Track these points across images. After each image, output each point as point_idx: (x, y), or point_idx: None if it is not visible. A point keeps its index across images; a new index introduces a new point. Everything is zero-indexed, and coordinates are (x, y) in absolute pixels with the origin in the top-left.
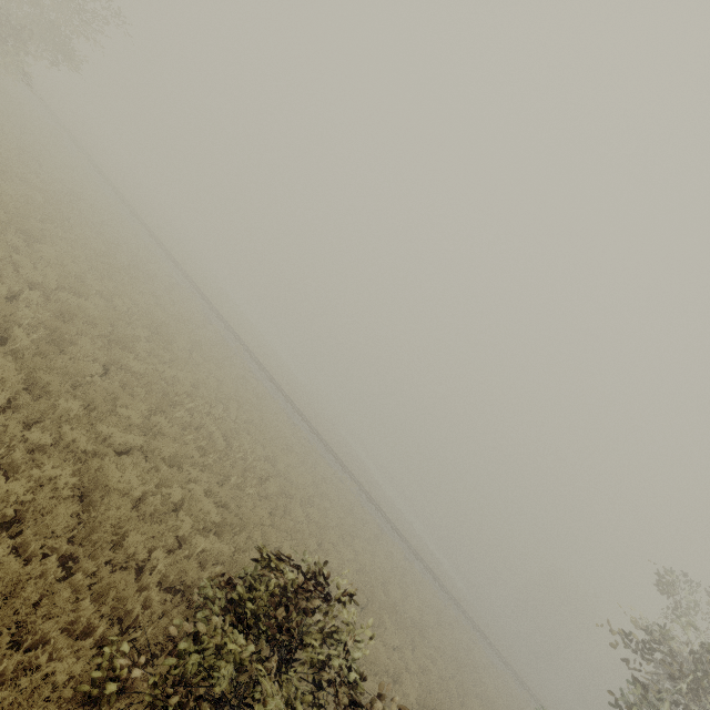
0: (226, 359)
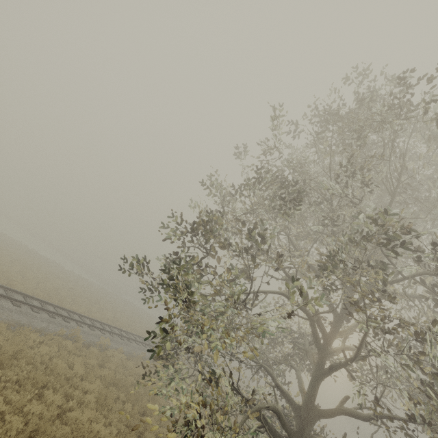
0: None
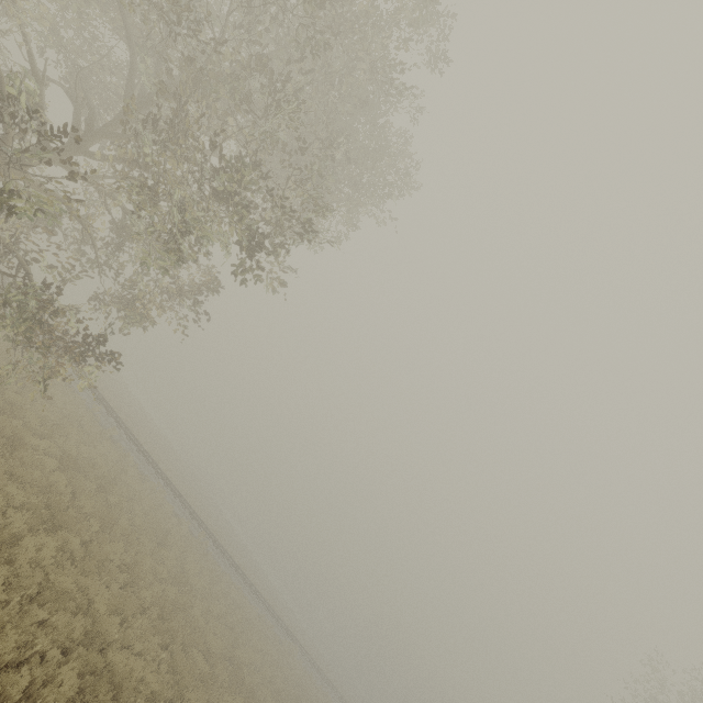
0: (227, 598)
